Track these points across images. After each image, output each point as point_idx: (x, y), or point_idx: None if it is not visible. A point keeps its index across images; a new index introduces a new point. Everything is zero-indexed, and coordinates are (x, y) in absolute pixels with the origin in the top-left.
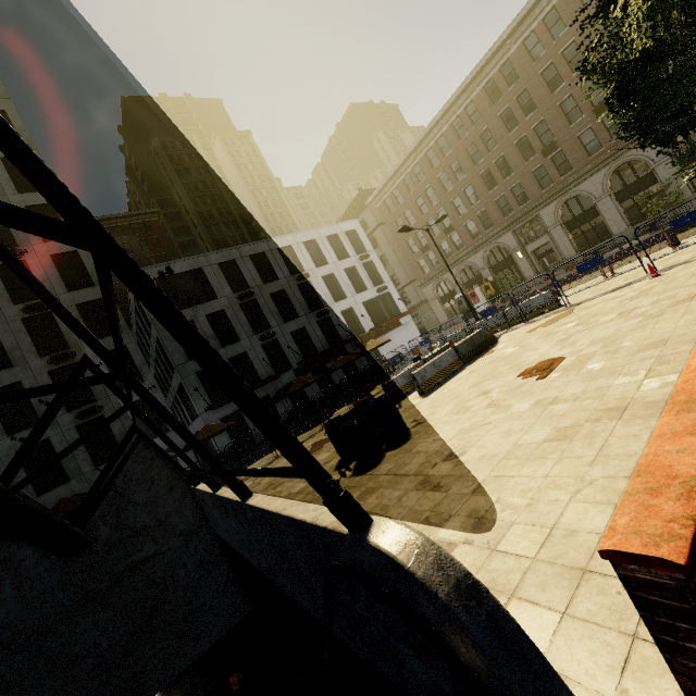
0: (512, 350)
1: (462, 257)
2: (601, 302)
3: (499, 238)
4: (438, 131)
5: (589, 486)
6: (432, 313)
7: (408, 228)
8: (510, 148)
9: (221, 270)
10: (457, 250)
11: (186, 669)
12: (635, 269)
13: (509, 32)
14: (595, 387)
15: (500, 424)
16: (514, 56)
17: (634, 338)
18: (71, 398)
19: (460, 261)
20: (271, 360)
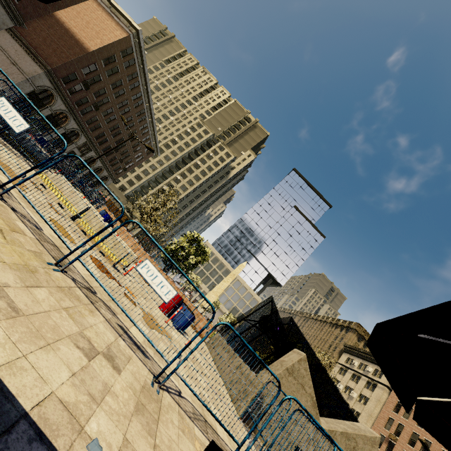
0: None
1: None
2: None
3: None
4: None
5: None
6: None
7: None
8: None
9: None
10: None
11: None
12: None
13: None
14: None
15: None
16: None
17: None
18: None
19: None
20: None
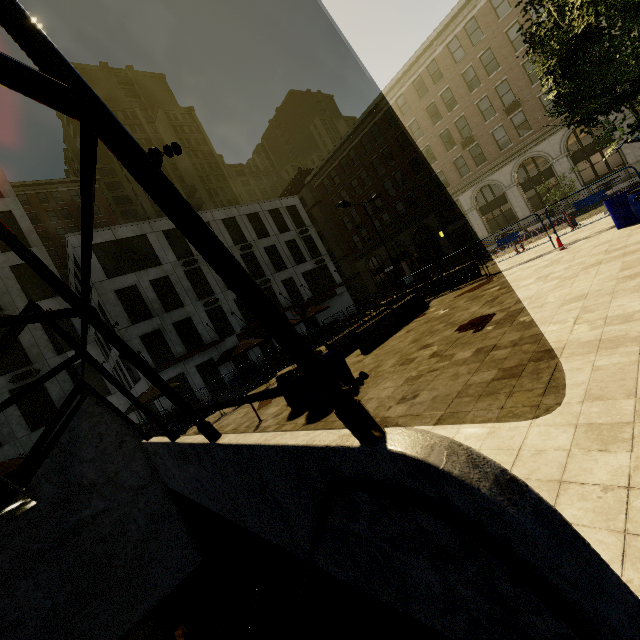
0: (444, 312)
1: (391, 235)
2: (519, 271)
3: (424, 219)
4: (372, 119)
5: (546, 412)
6: (364, 285)
7: (347, 204)
8: (434, 139)
9: (165, 237)
10: (387, 229)
11: (136, 623)
12: (542, 245)
13: (435, 34)
14: (530, 334)
15: (447, 370)
16: (440, 56)
17: (556, 295)
18: (4, 362)
19: (389, 238)
20: (215, 325)
